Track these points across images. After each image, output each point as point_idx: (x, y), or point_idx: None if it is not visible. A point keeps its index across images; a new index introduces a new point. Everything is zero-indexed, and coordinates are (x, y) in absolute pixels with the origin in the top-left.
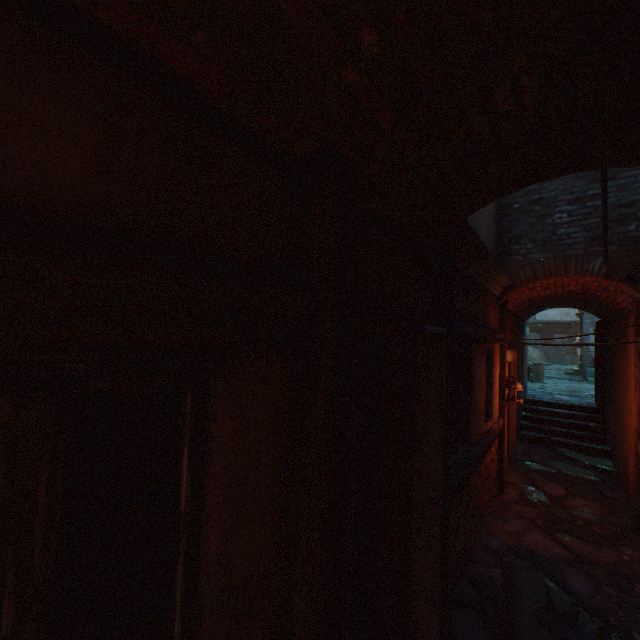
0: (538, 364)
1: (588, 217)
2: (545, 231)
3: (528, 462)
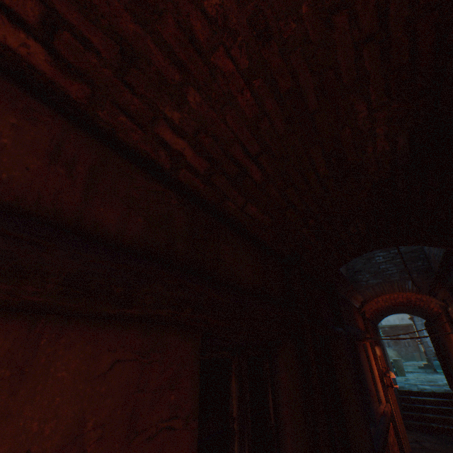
0: (397, 360)
1: (394, 258)
2: (373, 267)
3: (421, 448)
